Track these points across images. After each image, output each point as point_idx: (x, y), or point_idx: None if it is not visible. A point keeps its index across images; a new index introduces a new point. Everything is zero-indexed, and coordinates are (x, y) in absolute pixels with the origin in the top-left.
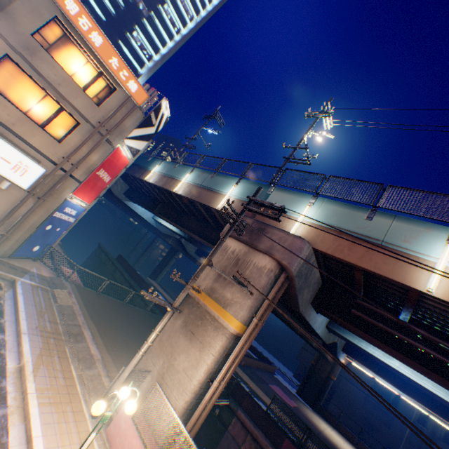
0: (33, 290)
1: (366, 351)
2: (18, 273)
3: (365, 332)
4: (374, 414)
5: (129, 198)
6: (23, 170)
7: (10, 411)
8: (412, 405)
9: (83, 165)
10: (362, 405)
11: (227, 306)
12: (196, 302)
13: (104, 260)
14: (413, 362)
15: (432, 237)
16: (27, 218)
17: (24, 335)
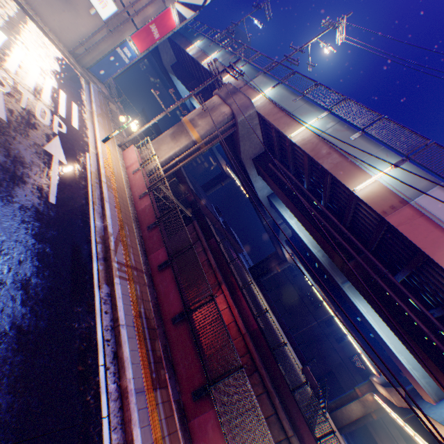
0: (98, 93)
1: (282, 215)
2: (91, 81)
3: (269, 177)
4: (298, 308)
5: (174, 72)
6: (104, 4)
7: (88, 118)
8: (327, 312)
9: (141, 15)
10: (292, 301)
11: (196, 128)
12: (183, 125)
13: (144, 122)
14: (282, 194)
15: (314, 115)
16: (101, 44)
17: (94, 103)
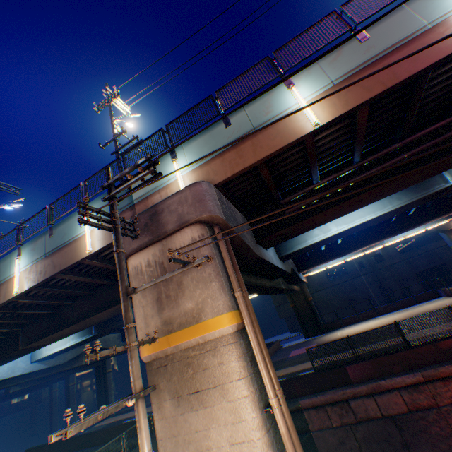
0: None
1: (315, 244)
2: None
3: (308, 216)
4: (345, 291)
5: None
6: None
7: None
8: (351, 262)
9: None
10: (336, 295)
11: (200, 315)
12: (164, 357)
13: None
14: (349, 202)
15: (278, 95)
16: None
17: None
